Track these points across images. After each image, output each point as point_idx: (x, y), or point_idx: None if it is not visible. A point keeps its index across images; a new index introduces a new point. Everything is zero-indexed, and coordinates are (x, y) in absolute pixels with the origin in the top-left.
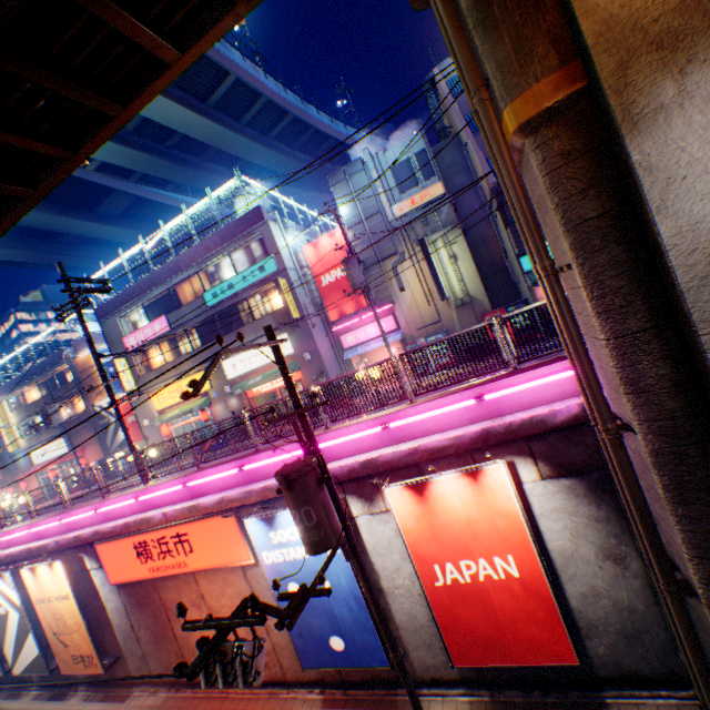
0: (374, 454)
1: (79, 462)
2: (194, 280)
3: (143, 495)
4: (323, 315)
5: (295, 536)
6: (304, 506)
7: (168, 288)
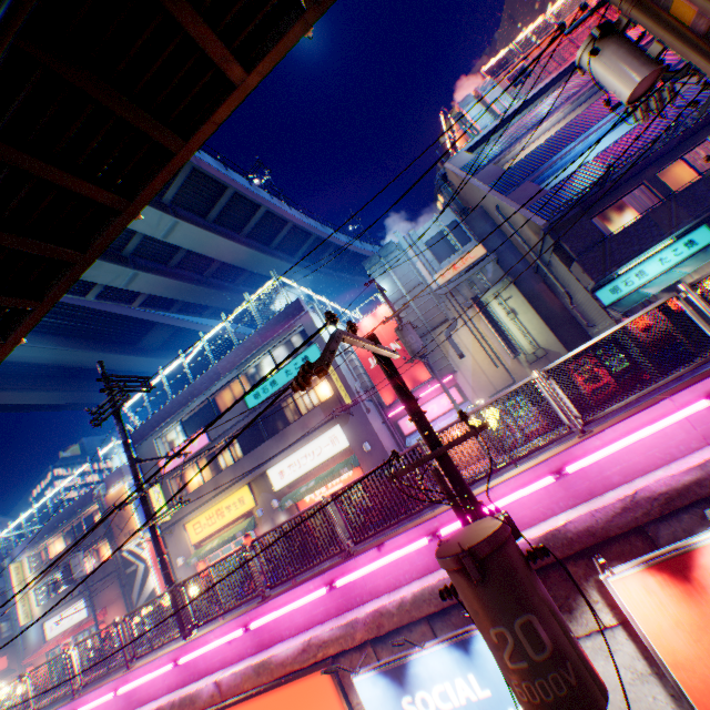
0: (554, 522)
1: (98, 627)
2: (234, 384)
3: (184, 655)
4: (375, 399)
5: (449, 701)
6: (517, 614)
7: (207, 398)
